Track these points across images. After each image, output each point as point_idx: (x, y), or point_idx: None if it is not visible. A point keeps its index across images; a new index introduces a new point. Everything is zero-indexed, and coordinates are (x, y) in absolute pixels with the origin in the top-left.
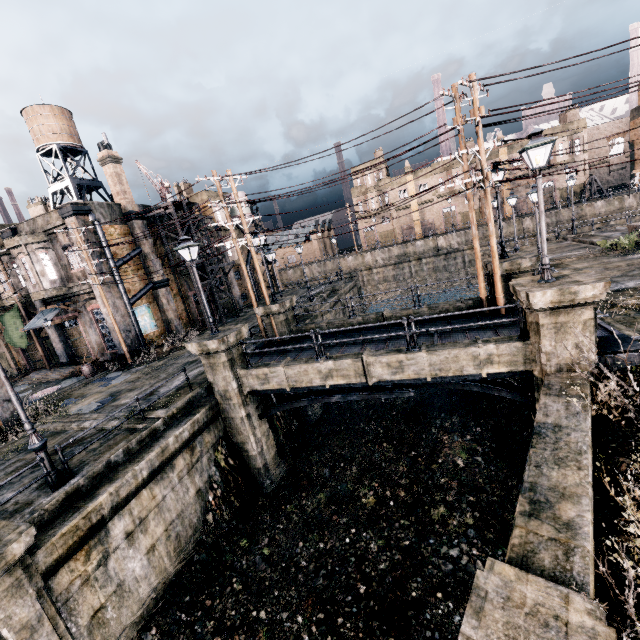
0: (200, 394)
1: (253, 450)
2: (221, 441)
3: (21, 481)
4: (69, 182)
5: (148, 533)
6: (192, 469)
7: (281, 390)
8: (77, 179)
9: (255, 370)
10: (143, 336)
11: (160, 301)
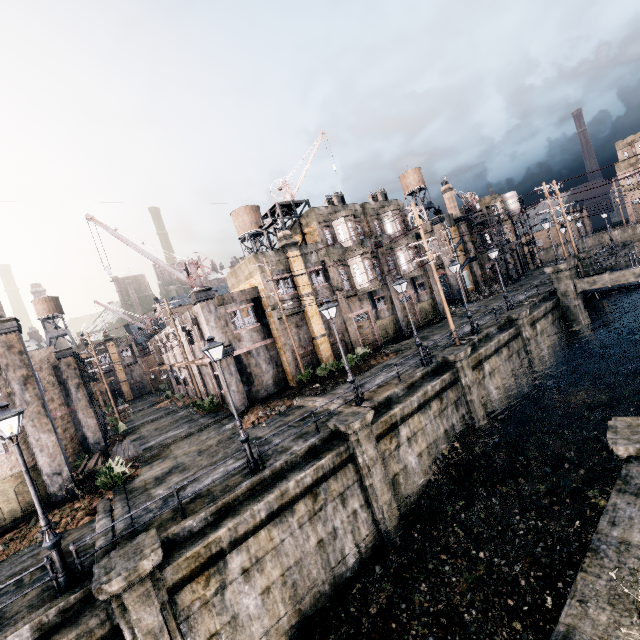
0: (546, 296)
1: (580, 324)
2: (561, 318)
3: (486, 316)
4: (422, 207)
5: (544, 337)
6: (553, 323)
7: (603, 288)
8: (425, 205)
9: (586, 279)
10: (467, 289)
11: (472, 269)
